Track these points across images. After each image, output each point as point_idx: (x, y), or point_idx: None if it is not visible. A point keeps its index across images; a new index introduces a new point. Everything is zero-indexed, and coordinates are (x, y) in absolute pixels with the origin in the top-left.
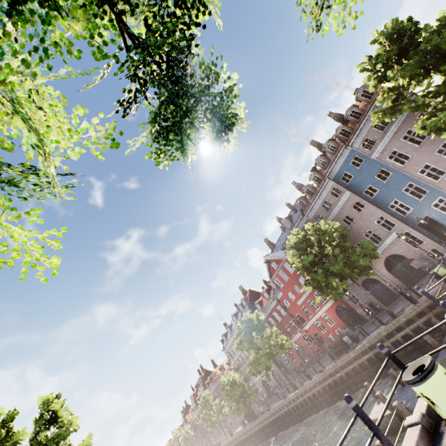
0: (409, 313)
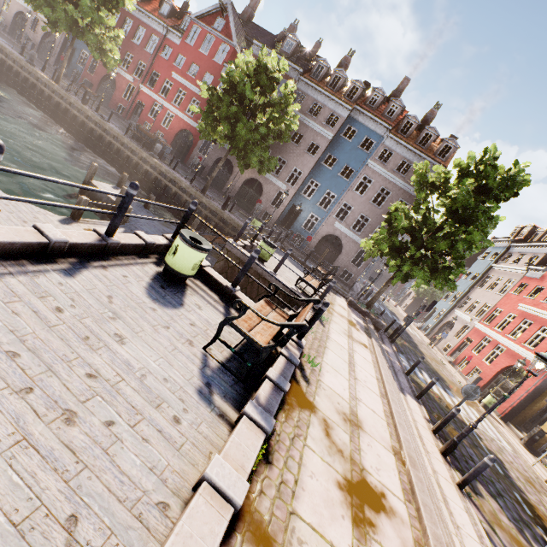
0: (211, 205)
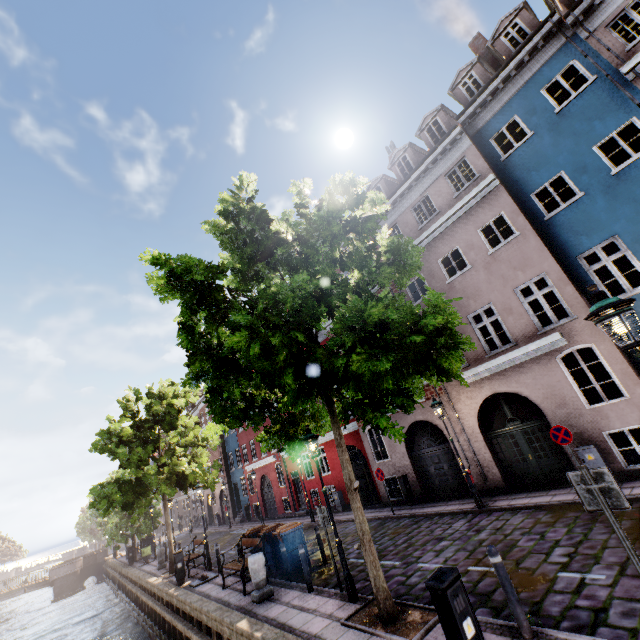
0: None
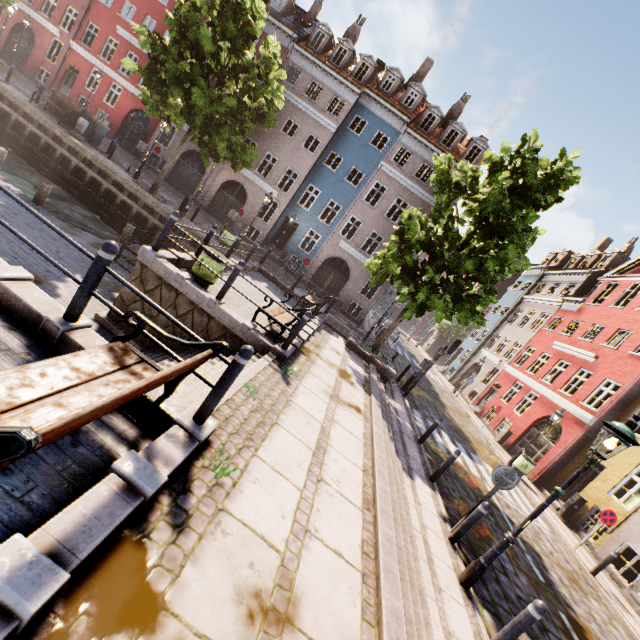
0: (161, 209)
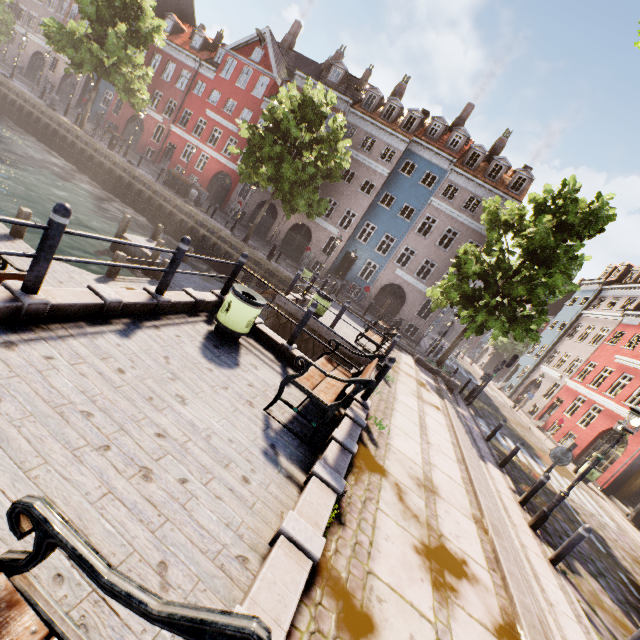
0: (256, 256)
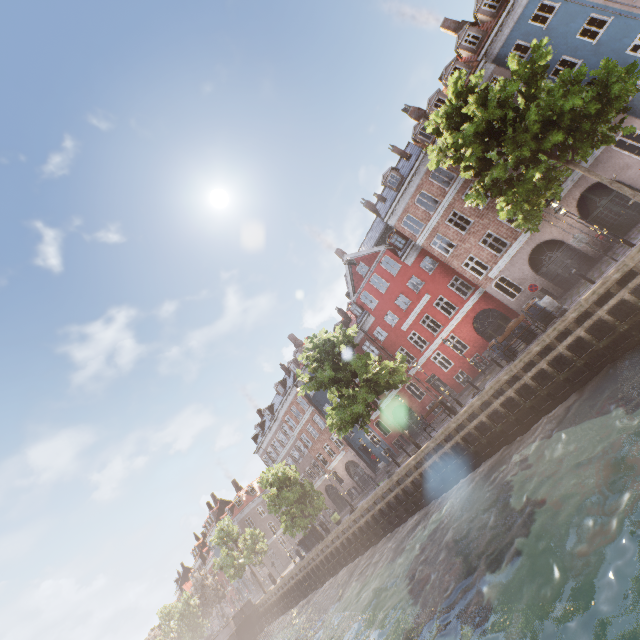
0: None
